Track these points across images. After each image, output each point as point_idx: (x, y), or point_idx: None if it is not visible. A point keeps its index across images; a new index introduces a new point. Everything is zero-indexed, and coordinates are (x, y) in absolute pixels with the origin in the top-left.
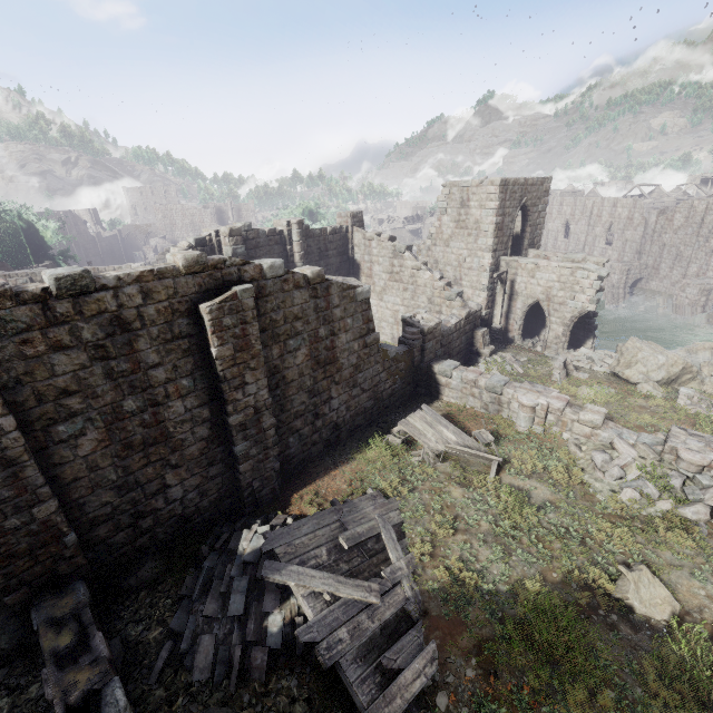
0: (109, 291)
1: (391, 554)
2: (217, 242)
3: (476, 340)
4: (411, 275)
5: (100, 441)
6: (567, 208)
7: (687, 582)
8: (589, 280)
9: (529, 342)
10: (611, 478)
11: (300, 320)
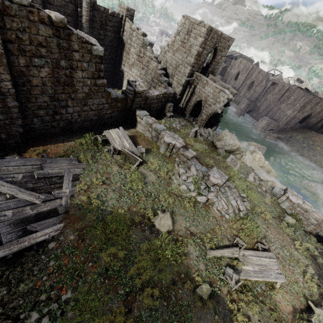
0: None
1: (64, 185)
2: None
3: (166, 107)
4: (147, 61)
5: None
6: (242, 65)
7: (182, 221)
8: (224, 98)
9: (192, 118)
10: (181, 179)
11: (44, 47)
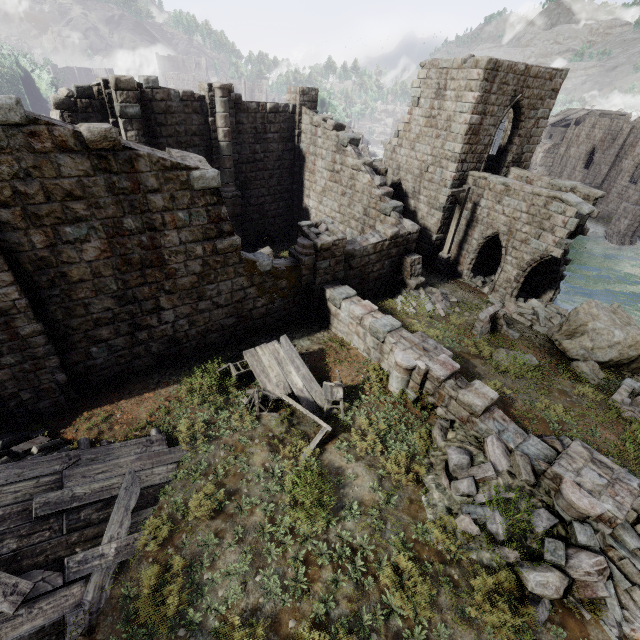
0: None
1: (106, 531)
2: (107, 95)
3: (404, 267)
4: (351, 177)
5: None
6: (599, 132)
7: None
8: (565, 216)
9: (479, 280)
10: (455, 491)
11: (80, 200)
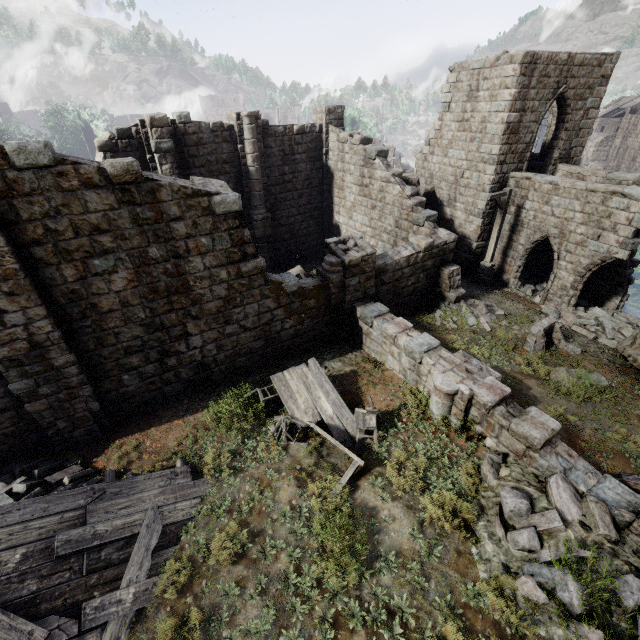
0: None
1: (126, 573)
2: (144, 134)
3: (441, 279)
4: (380, 189)
5: None
6: None
7: None
8: (629, 212)
9: (528, 289)
10: (513, 544)
11: (106, 233)
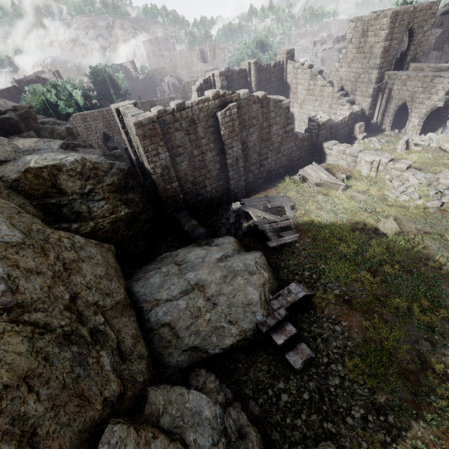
0: (189, 109)
1: (287, 212)
2: (213, 80)
3: (355, 130)
4: (320, 91)
5: (187, 165)
6: None
7: (410, 225)
8: (443, 84)
9: (396, 131)
10: (398, 192)
11: (255, 119)
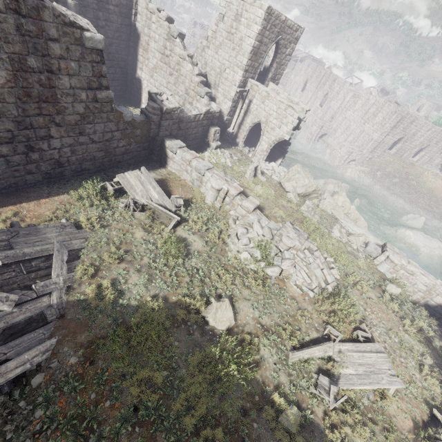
0: None
1: (53, 271)
2: None
3: (209, 134)
4: (177, 63)
5: None
6: (310, 70)
7: (247, 309)
8: (293, 117)
9: (247, 149)
10: (241, 244)
11: None
